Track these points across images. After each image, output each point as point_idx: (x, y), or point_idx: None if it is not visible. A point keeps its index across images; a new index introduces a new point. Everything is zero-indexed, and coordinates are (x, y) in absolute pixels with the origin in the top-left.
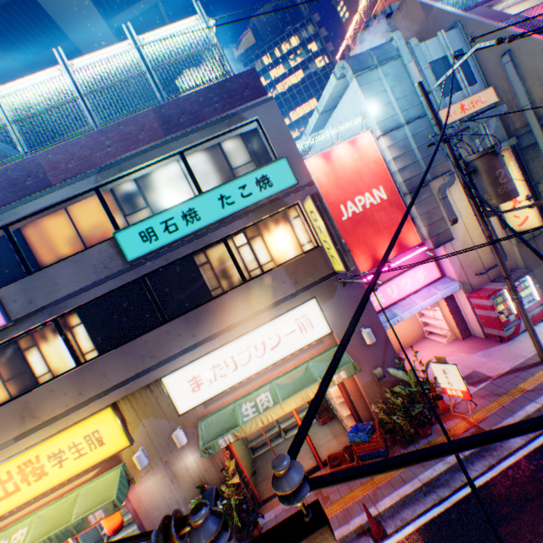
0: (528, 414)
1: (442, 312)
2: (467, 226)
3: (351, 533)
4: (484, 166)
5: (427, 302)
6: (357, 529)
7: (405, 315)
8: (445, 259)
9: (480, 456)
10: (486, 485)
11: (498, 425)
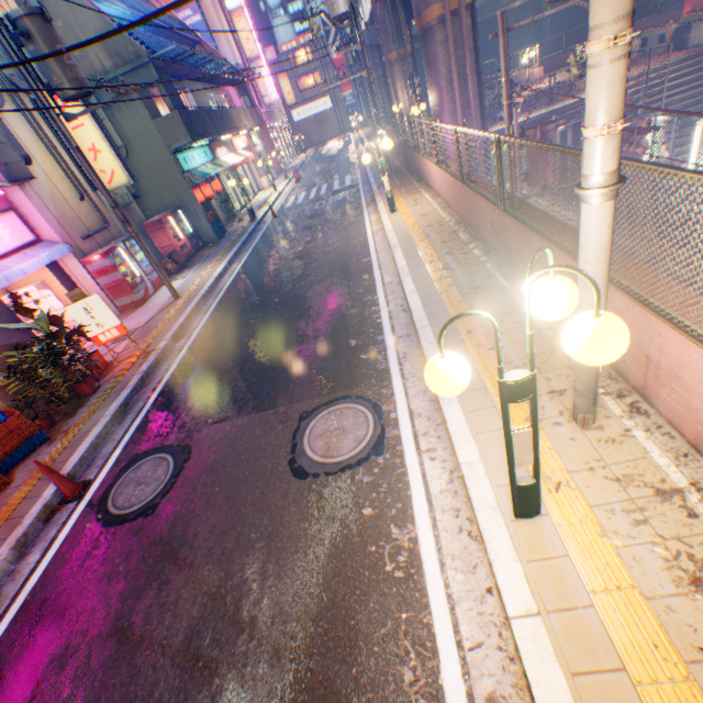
0: (183, 324)
1: (60, 297)
2: (52, 175)
3: (36, 526)
4: (42, 33)
5: (31, 265)
6: (44, 515)
7: (1, 281)
8: (36, 212)
9: (160, 367)
10: (175, 375)
11: (164, 340)
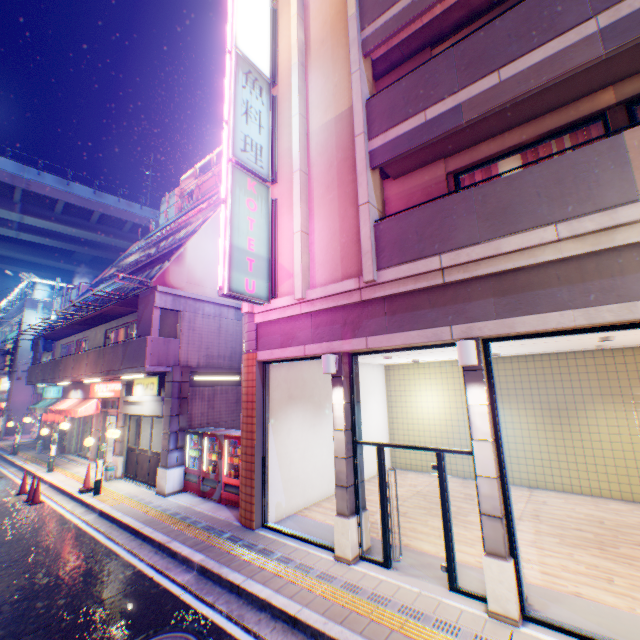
0: None
1: None
2: None
3: None
4: None
5: None
6: None
7: None
8: None
9: None
10: None
11: None
